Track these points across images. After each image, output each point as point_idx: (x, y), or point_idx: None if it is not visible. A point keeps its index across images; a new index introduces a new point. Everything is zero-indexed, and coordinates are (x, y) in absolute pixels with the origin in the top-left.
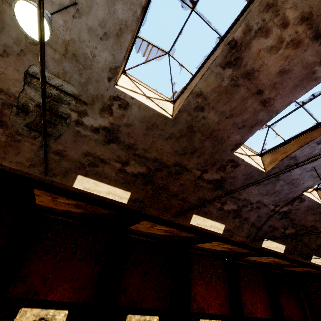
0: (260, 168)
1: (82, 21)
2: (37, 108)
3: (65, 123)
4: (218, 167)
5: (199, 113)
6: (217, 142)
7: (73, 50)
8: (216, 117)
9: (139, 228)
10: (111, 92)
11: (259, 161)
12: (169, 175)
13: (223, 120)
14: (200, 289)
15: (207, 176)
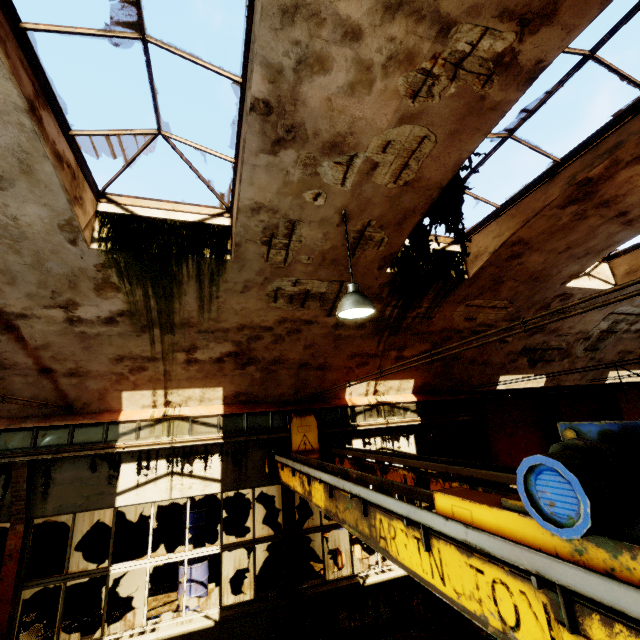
0: None
1: None
2: (599, 333)
3: (614, 335)
4: None
5: None
6: None
7: None
8: None
9: None
10: None
11: None
12: None
13: None
14: None
15: None
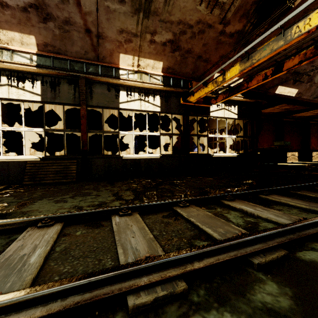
0: None
1: None
2: None
3: None
4: None
5: None
6: None
7: None
8: None
9: (297, 115)
10: None
11: None
12: None
13: None
14: (313, 140)
15: None
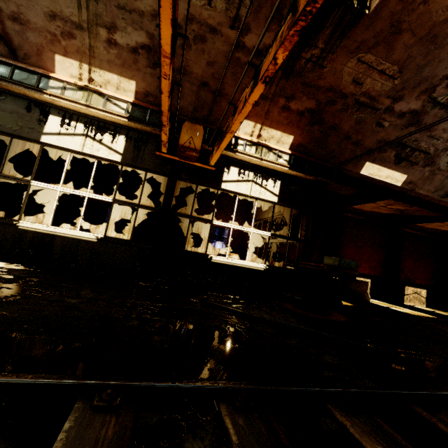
0: None
1: None
2: None
3: None
4: None
5: None
6: None
7: None
8: None
9: (426, 225)
10: None
11: None
12: None
13: None
14: None
15: None
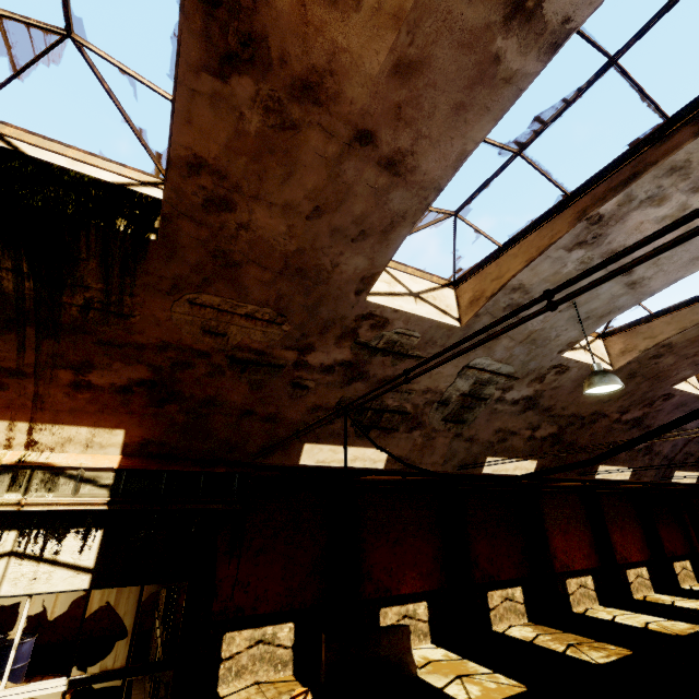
0: (698, 394)
1: (566, 313)
2: (460, 397)
3: (484, 404)
4: (645, 404)
5: (653, 360)
6: (658, 380)
7: (535, 336)
8: (673, 360)
9: None
10: (554, 362)
11: (693, 380)
12: (580, 427)
13: (680, 361)
14: (558, 541)
15: (626, 417)
